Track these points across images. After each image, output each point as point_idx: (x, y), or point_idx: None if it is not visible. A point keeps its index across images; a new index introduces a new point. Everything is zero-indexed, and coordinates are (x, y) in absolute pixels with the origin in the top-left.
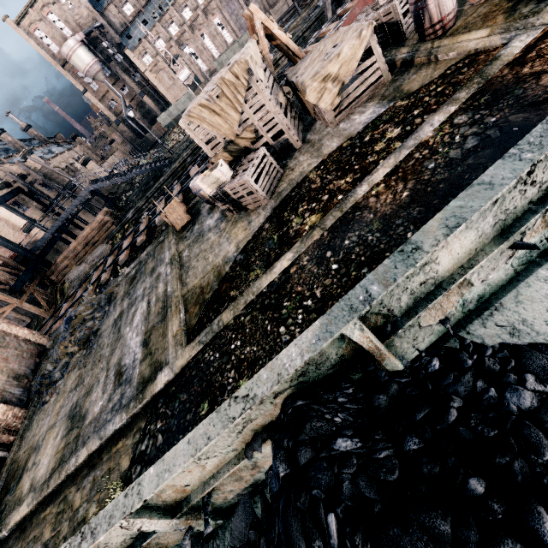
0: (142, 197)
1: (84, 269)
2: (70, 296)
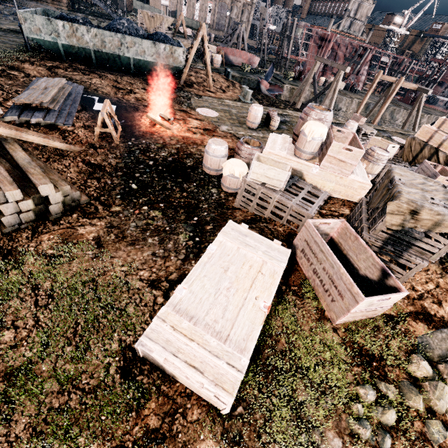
0: (93, 16)
1: (29, 4)
2: (12, 4)
